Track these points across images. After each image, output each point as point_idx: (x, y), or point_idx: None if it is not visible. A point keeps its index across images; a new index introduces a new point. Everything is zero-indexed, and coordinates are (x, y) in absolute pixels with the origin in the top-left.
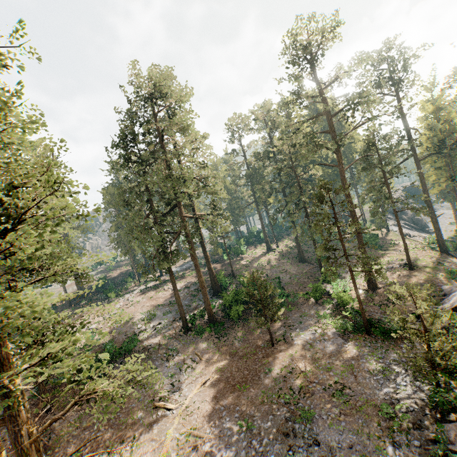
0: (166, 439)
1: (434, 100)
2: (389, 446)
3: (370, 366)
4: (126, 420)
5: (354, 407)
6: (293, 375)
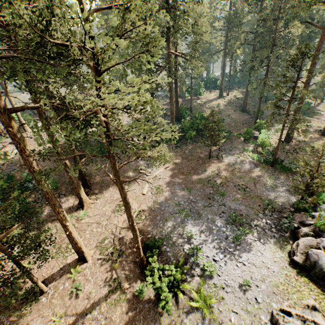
0: (145, 187)
1: None
2: (261, 214)
3: (265, 182)
4: (124, 174)
5: (249, 196)
6: (218, 176)
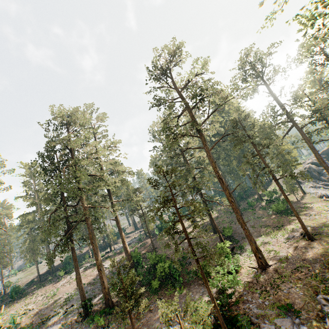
0: None
1: (317, 79)
2: None
3: None
4: None
5: None
6: None
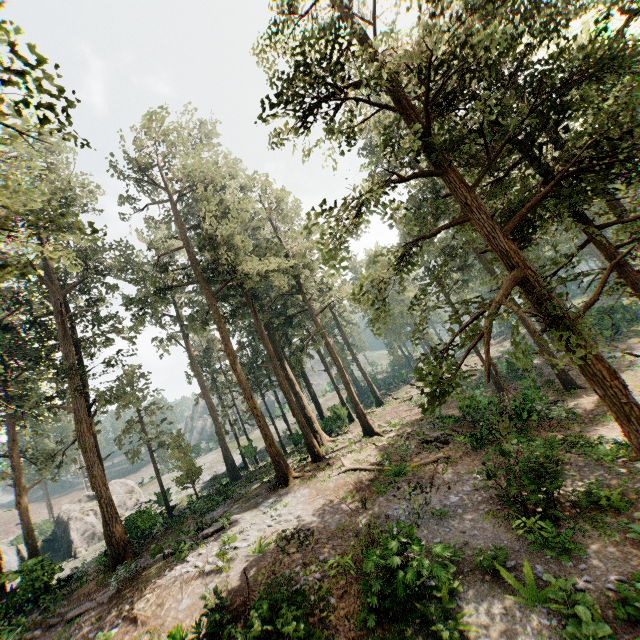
0: None
1: None
2: None
3: None
4: None
5: None
6: None
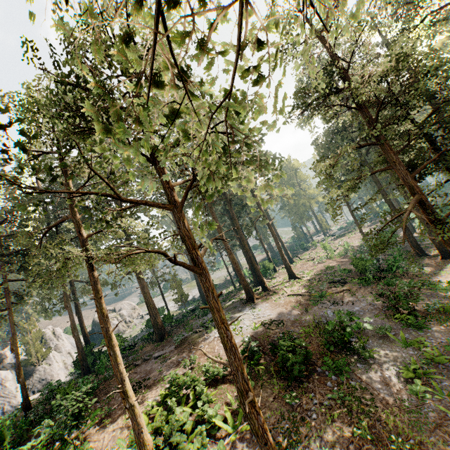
0: None
1: None
2: None
3: None
4: None
5: None
6: None
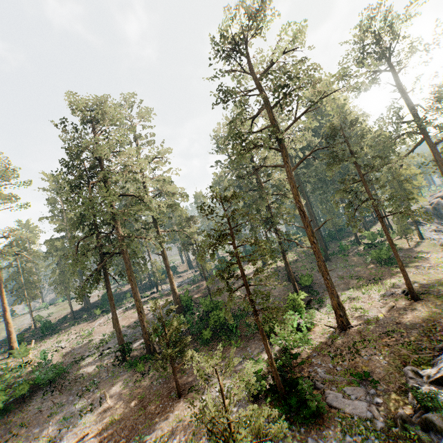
0: None
1: None
2: None
3: None
4: None
5: None
6: None
